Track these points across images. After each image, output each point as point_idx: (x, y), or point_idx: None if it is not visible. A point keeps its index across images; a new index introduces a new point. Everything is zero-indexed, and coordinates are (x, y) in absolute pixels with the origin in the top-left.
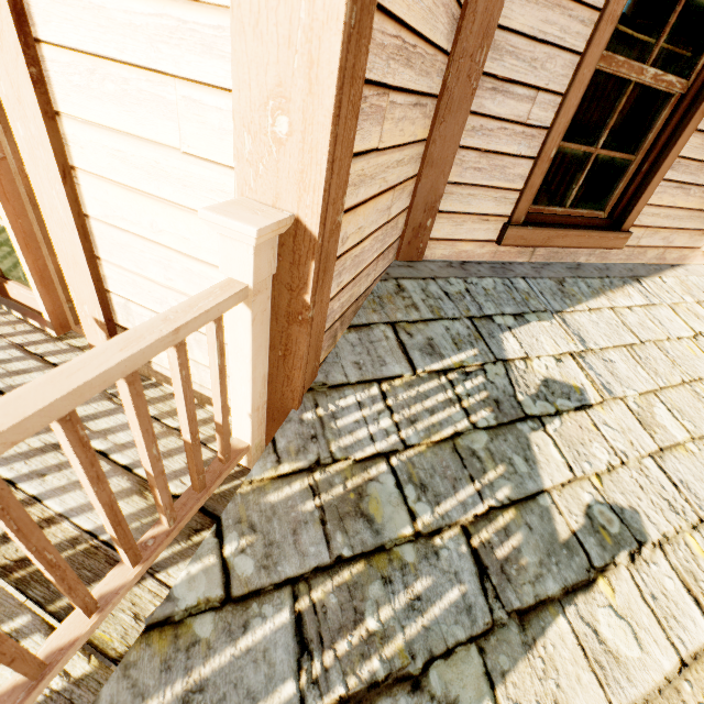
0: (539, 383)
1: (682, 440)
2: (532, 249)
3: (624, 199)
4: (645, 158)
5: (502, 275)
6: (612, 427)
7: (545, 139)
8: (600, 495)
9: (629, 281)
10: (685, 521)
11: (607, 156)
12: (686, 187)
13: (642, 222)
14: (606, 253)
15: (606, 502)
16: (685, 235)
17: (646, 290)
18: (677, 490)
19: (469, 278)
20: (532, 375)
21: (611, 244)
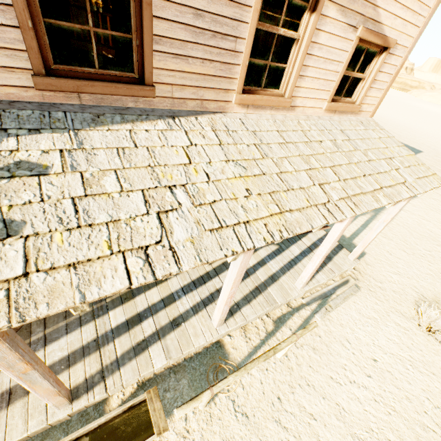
0: (12, 162)
1: (111, 192)
2: (77, 95)
3: (139, 64)
4: (136, 36)
5: (45, 109)
6: (54, 184)
7: (15, 13)
8: (1, 215)
9: (165, 118)
10: (64, 227)
11: (118, 36)
12: (184, 58)
13: (165, 81)
14: (150, 101)
15: (3, 218)
16: (212, 92)
17: (174, 123)
18: (76, 213)
19: (9, 109)
20: (10, 159)
21: (142, 94)
